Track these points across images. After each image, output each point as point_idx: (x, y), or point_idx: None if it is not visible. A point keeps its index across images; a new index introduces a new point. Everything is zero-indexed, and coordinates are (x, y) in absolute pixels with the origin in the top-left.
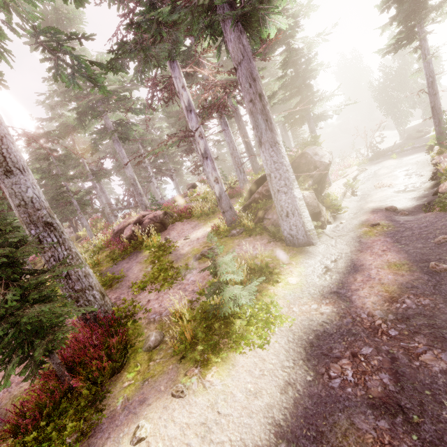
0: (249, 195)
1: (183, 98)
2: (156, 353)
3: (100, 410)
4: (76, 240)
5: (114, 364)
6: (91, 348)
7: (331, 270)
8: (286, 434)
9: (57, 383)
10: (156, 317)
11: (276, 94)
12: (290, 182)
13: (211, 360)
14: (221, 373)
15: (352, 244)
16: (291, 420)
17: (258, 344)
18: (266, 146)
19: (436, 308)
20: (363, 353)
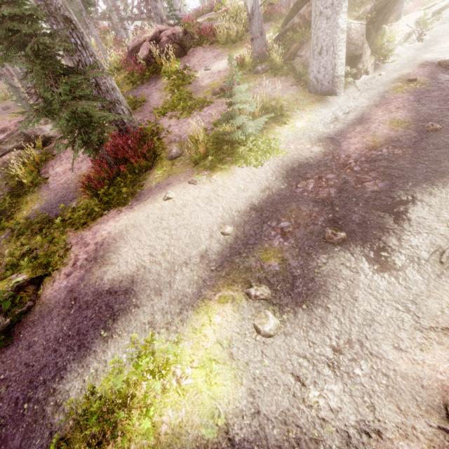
0: (289, 19)
1: None
2: (177, 161)
3: (141, 185)
4: None
5: (147, 163)
6: (129, 149)
7: (339, 121)
8: (257, 209)
9: (108, 168)
10: (177, 139)
11: None
12: (339, 2)
13: (217, 168)
14: (223, 176)
15: (374, 98)
16: (262, 204)
17: (253, 164)
18: None
19: (402, 157)
20: (327, 177)
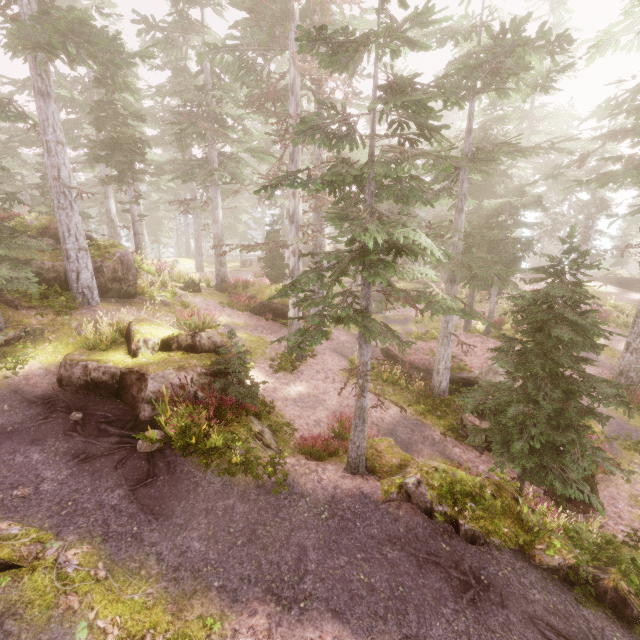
0: None
1: None
2: None
3: None
4: (411, 280)
5: None
6: None
7: None
8: None
9: None
10: None
11: None
12: None
13: None
14: None
15: None
16: None
17: None
18: None
19: None
20: None
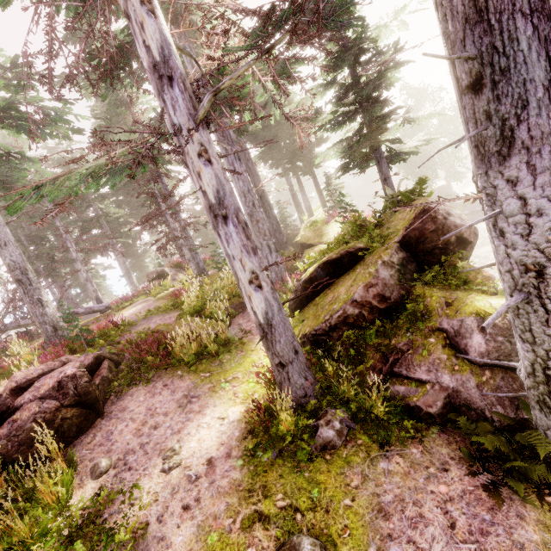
0: (303, 300)
1: (145, 29)
2: None
3: None
4: None
5: None
6: None
7: None
8: None
9: None
10: None
11: (319, 114)
12: None
13: None
14: None
15: None
16: None
17: None
18: (541, 155)
19: None
20: None
